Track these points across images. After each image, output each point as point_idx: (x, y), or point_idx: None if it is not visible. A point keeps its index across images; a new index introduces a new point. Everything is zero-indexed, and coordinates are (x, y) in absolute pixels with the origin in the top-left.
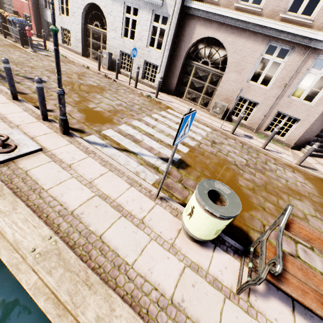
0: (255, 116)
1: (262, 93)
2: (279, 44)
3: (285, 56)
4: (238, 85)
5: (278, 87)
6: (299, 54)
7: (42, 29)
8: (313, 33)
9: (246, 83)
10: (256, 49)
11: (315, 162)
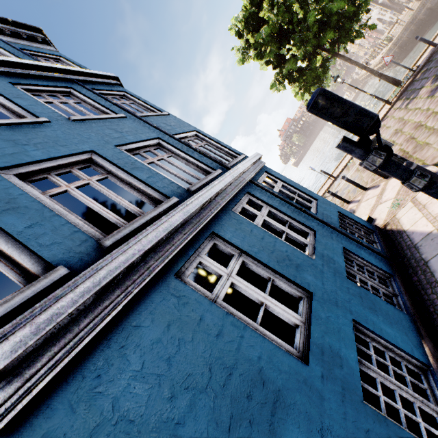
0: None
1: None
2: None
3: None
4: None
5: None
6: None
7: (381, 32)
8: None
9: None
10: None
11: None
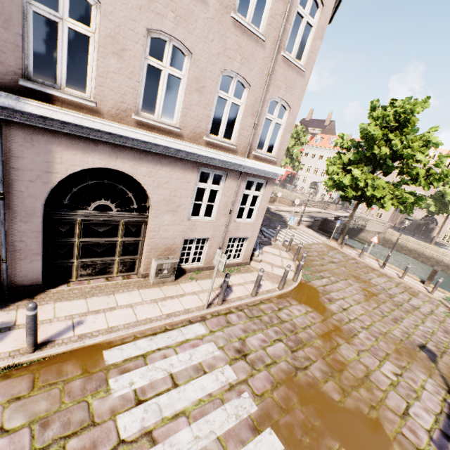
0: (210, 253)
1: (210, 226)
2: (212, 170)
3: (221, 182)
4: (179, 226)
5: (223, 215)
6: (233, 179)
7: None
8: (243, 160)
9: (188, 222)
10: (187, 178)
11: (270, 266)
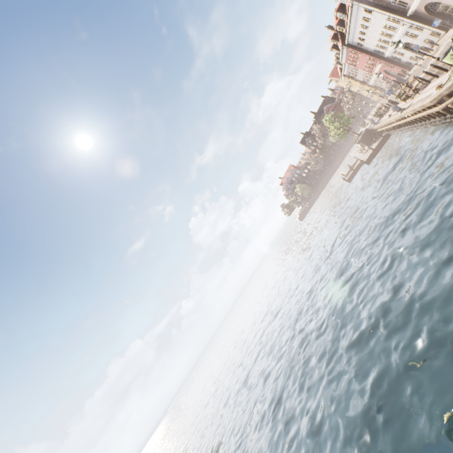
0: None
1: None
2: None
3: None
4: None
5: None
6: None
7: (407, 66)
8: None
9: None
10: None
11: None
